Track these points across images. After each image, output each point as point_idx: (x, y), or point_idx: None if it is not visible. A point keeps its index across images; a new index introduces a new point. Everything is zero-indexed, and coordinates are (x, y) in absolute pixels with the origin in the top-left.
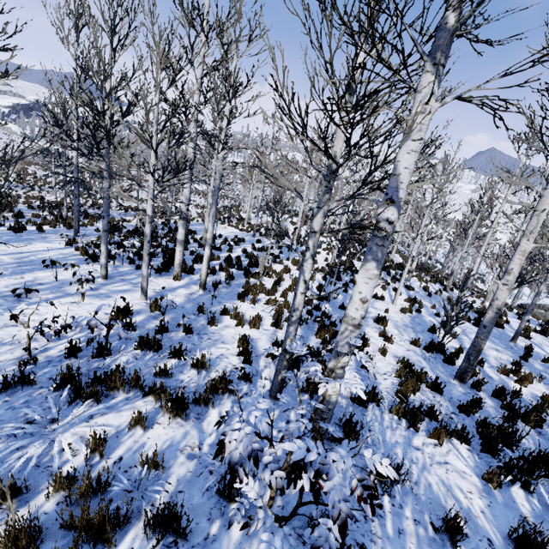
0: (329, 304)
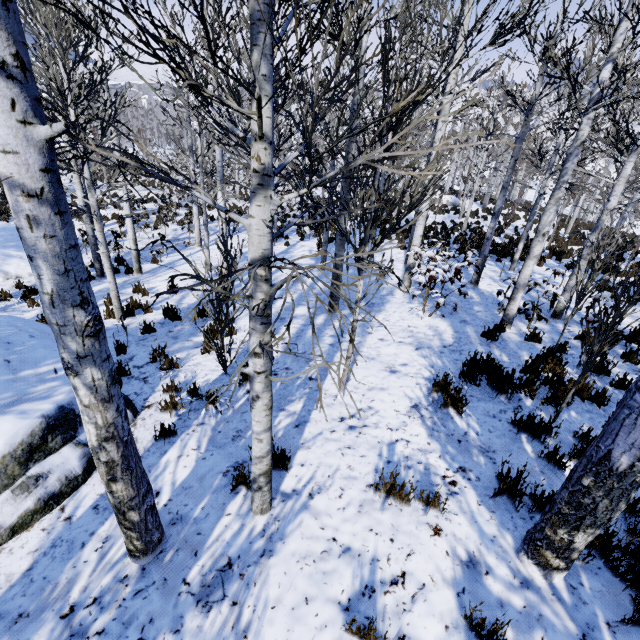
0: None
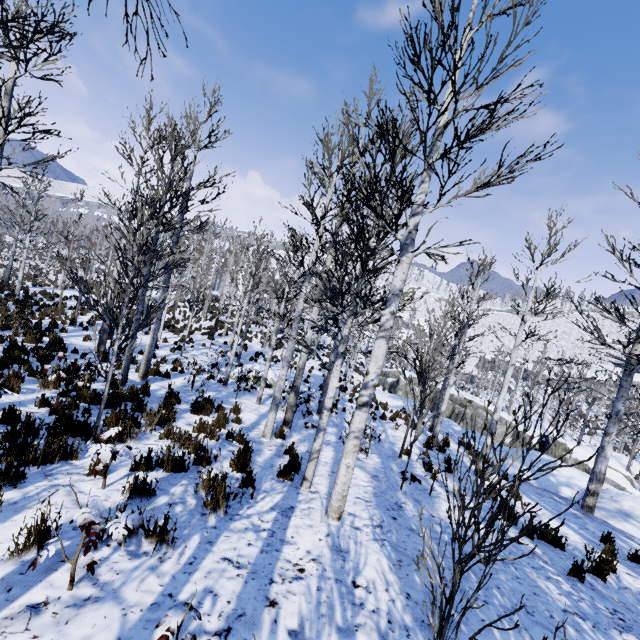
0: (81, 328)
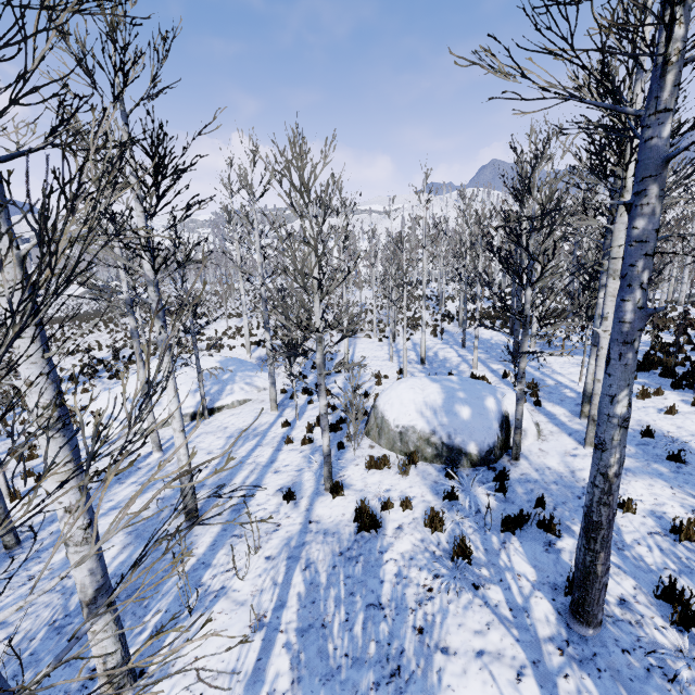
0: None
